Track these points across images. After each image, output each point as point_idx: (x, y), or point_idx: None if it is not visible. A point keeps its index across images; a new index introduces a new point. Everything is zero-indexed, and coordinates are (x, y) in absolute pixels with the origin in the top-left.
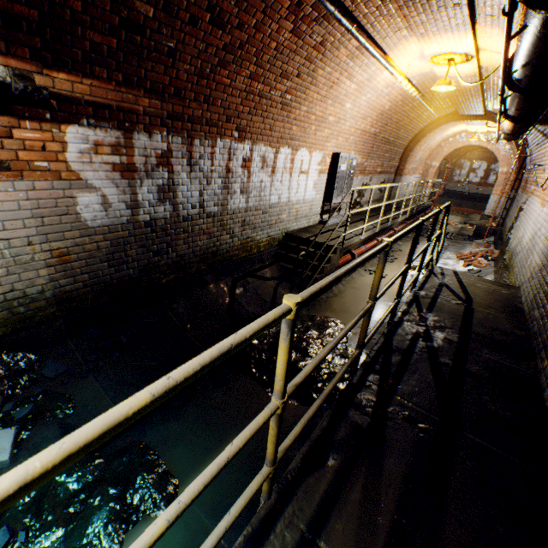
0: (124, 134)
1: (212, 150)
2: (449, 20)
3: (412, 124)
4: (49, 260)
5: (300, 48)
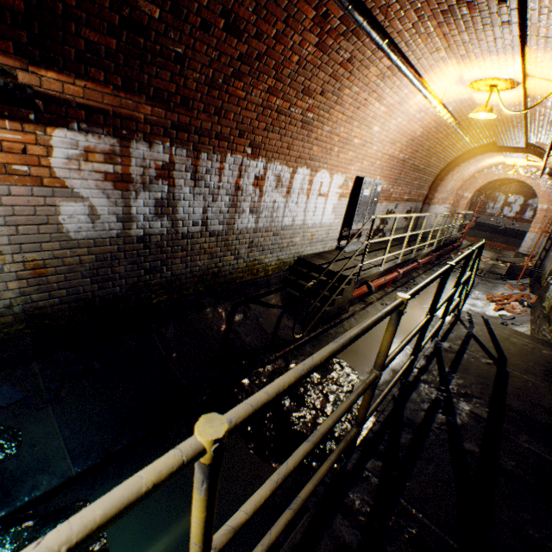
0: (120, 142)
1: (221, 165)
2: (496, 41)
3: (445, 152)
4: (21, 272)
5: (326, 64)
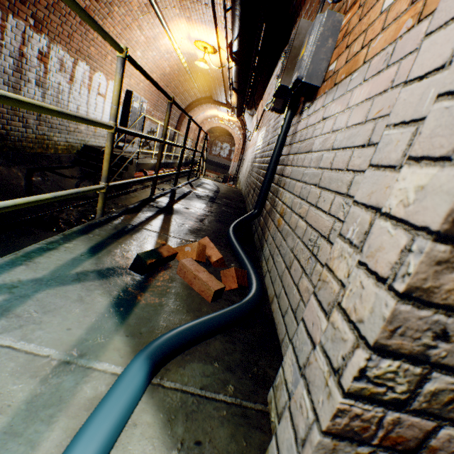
0: None
1: (3, 23)
2: (204, 15)
3: (185, 95)
4: None
5: None
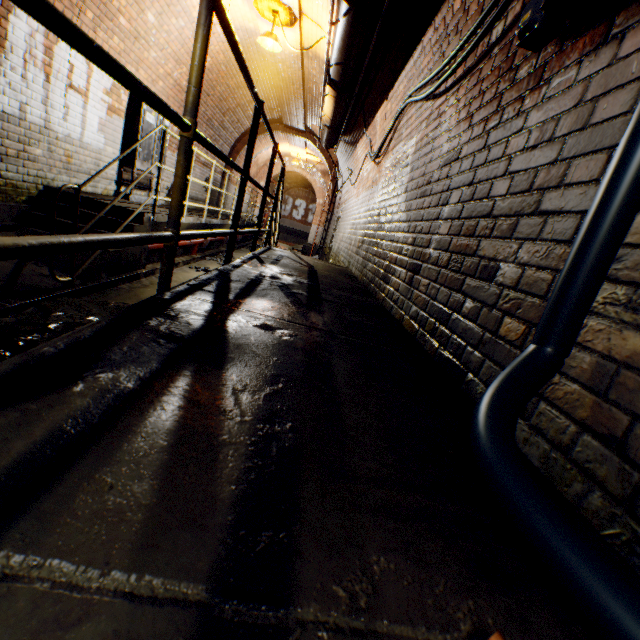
0: None
1: None
2: None
3: (238, 115)
4: None
5: None
